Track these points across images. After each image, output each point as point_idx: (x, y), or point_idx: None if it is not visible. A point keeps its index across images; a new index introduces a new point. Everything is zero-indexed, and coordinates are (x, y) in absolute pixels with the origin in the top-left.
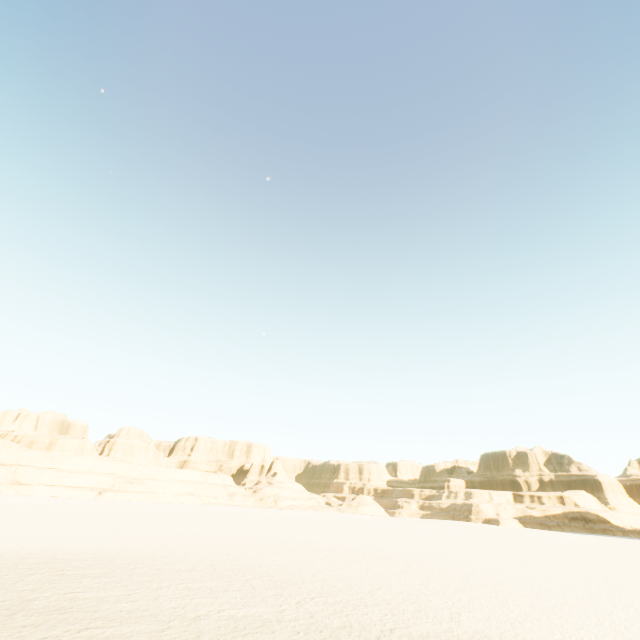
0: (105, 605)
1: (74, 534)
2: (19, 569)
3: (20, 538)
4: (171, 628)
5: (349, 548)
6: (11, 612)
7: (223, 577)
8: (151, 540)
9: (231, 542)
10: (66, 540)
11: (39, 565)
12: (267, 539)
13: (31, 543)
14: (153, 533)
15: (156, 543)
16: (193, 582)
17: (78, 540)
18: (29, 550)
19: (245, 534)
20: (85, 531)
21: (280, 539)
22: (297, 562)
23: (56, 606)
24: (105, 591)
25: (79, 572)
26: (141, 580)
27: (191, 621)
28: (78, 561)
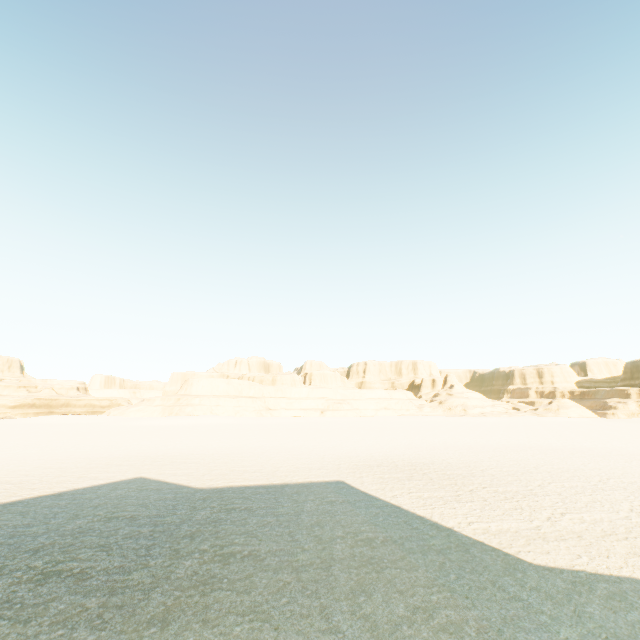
0: (532, 497)
1: (374, 444)
2: (408, 470)
3: (351, 448)
4: (630, 517)
5: (631, 452)
6: (480, 499)
7: (572, 478)
8: (436, 448)
9: (502, 448)
10: (381, 449)
11: (413, 467)
12: (527, 445)
13: (367, 451)
14: (423, 442)
15: (446, 450)
16: (556, 482)
17: (389, 449)
18: (379, 456)
19: (496, 441)
20: (375, 442)
21: (539, 445)
22: (609, 466)
23: (499, 496)
24: (506, 487)
25: (451, 472)
26: (511, 479)
27: (634, 513)
28: (429, 464)
